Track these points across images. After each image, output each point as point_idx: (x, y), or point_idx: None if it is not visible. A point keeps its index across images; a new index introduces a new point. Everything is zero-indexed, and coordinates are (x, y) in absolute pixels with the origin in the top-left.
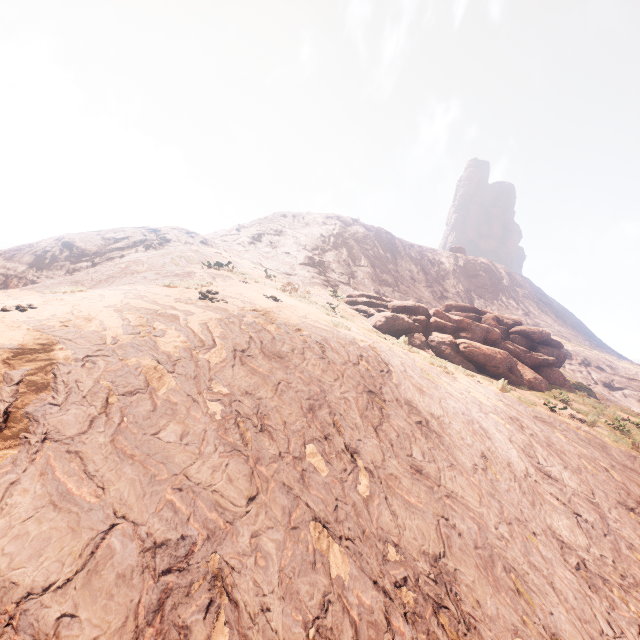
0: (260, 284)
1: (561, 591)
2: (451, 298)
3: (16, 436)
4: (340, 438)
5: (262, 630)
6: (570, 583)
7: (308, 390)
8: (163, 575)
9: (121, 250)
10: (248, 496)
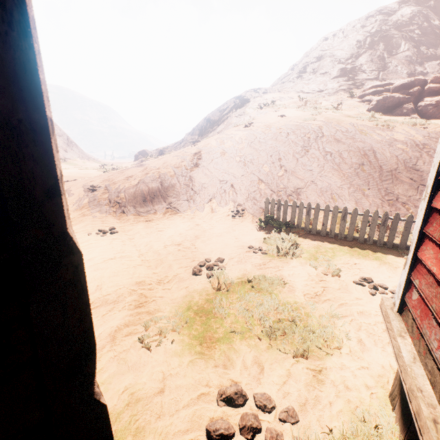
0: (287, 109)
1: (362, 202)
2: None
3: (197, 166)
4: (279, 163)
5: (239, 192)
6: (373, 202)
7: (272, 150)
8: (222, 184)
9: (226, 115)
10: (242, 175)
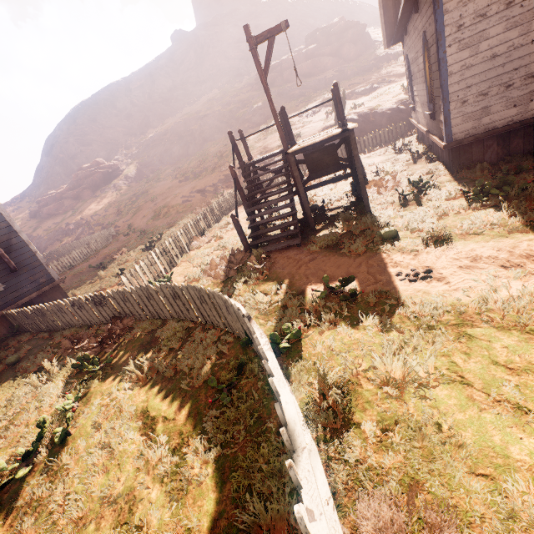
0: None
1: None
2: (150, 114)
3: None
4: None
5: None
6: None
7: None
8: None
9: None
10: None
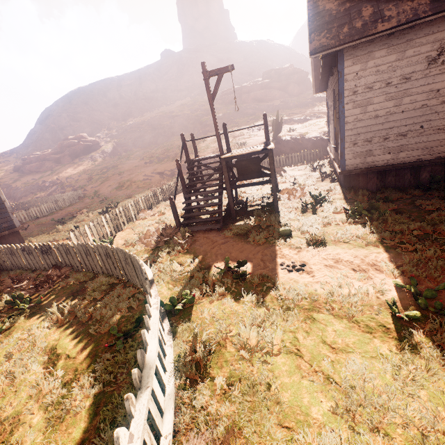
0: None
1: None
2: (133, 107)
3: None
4: None
5: None
6: None
7: None
8: None
9: None
10: None
